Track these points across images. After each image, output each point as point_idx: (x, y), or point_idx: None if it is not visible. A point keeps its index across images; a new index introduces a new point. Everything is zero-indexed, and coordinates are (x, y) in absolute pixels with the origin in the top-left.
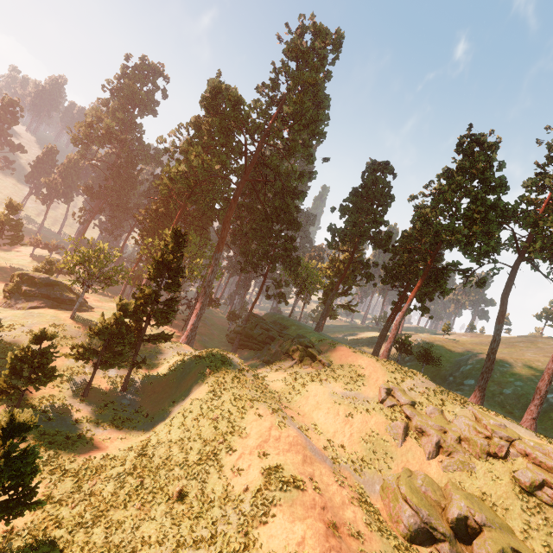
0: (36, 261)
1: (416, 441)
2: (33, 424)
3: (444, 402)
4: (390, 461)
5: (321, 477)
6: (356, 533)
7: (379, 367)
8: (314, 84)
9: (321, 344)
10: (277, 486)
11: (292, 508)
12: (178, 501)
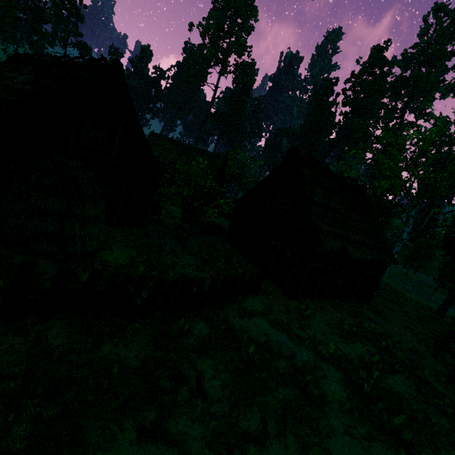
0: None
1: None
2: None
3: None
4: None
5: None
6: None
7: None
8: None
9: None
10: None
11: None
12: None
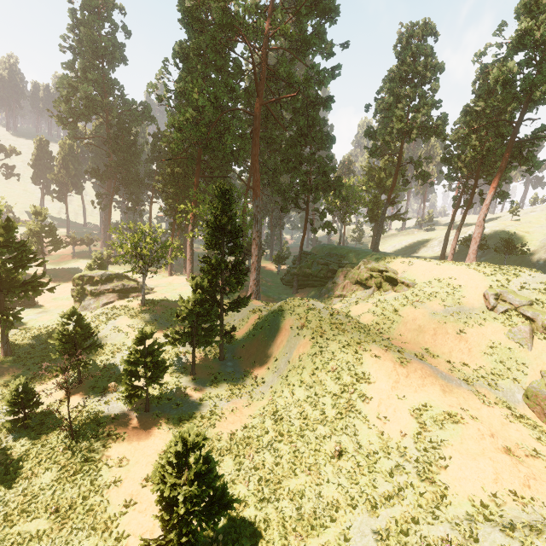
0: (81, 258)
1: None
2: (205, 441)
3: None
4: (522, 368)
5: (467, 403)
6: (533, 452)
7: (474, 273)
8: None
9: (393, 264)
10: (436, 425)
11: (464, 445)
12: (341, 459)
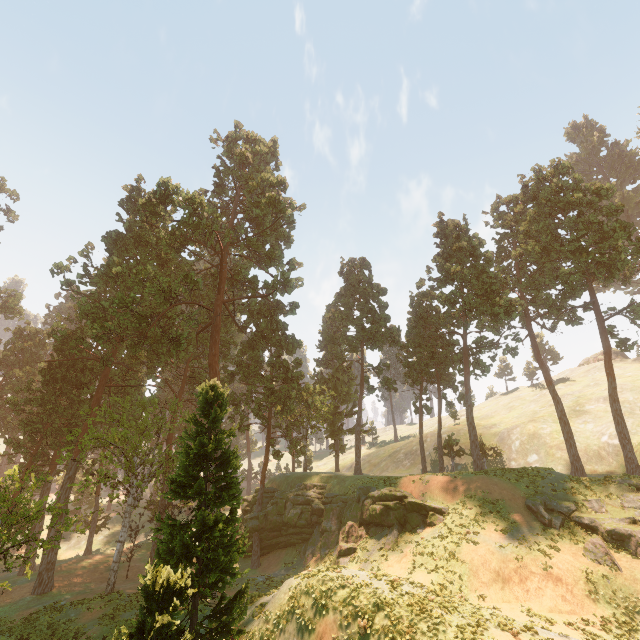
0: None
1: (624, 554)
2: None
3: (591, 488)
4: (635, 602)
5: None
6: None
7: (500, 481)
8: (280, 185)
9: (400, 486)
10: None
11: None
12: None
